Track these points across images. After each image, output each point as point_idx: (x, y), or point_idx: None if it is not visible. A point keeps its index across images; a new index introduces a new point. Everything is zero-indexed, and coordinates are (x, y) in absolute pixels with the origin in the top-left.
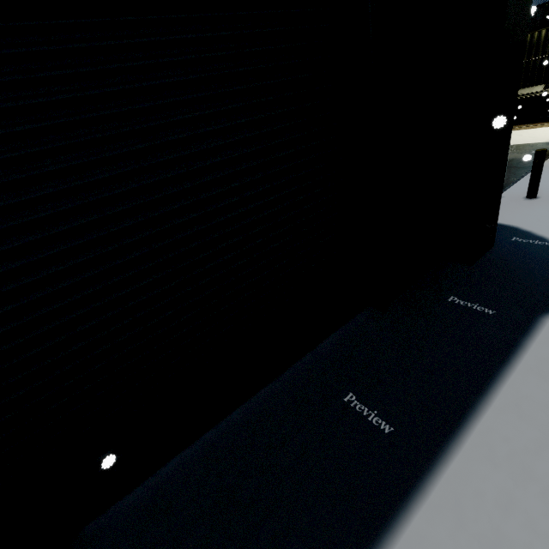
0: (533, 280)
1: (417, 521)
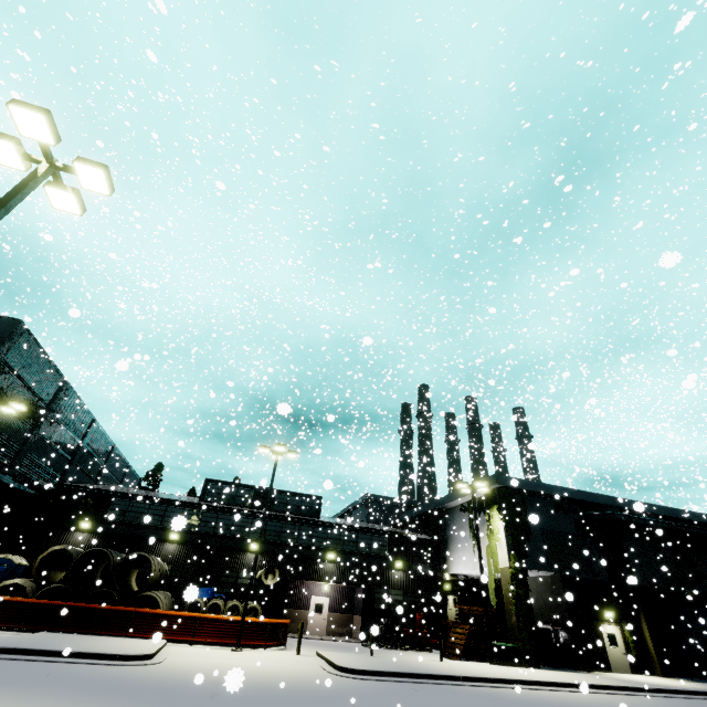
0: None
1: None
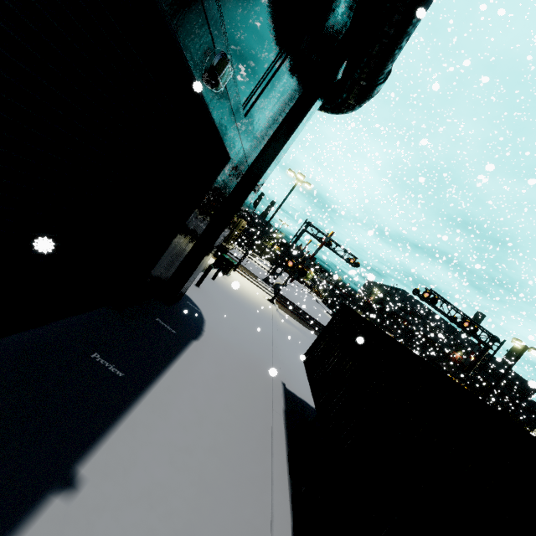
0: (192, 324)
1: (136, 412)
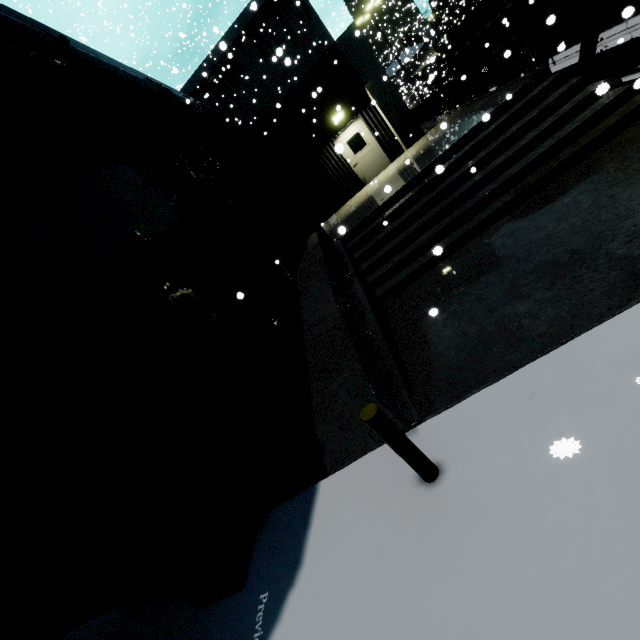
0: None
1: None
